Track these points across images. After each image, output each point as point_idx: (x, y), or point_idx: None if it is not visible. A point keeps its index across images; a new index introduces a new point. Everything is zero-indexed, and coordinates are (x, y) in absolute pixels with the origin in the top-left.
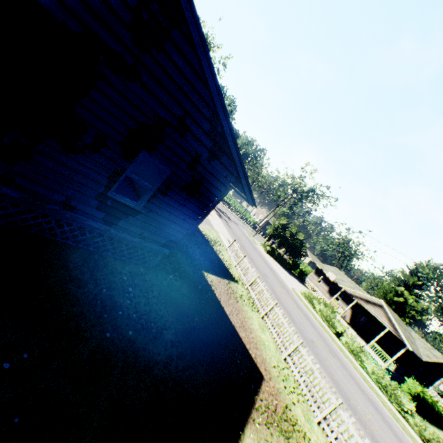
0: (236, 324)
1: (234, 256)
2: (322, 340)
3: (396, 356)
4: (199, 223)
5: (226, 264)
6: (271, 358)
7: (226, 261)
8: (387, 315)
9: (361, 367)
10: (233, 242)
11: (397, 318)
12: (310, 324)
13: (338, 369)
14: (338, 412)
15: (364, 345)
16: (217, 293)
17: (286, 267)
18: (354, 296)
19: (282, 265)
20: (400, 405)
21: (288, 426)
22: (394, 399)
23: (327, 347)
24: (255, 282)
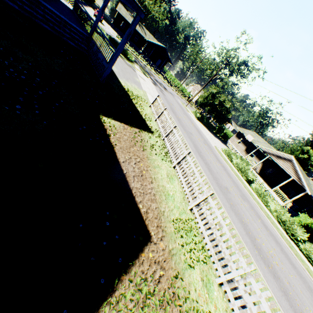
0: (129, 174)
1: (156, 111)
2: (236, 187)
3: (295, 198)
4: (109, 68)
5: (144, 117)
6: (173, 210)
7: (146, 115)
8: (294, 168)
9: (265, 206)
10: (156, 98)
11: (301, 170)
12: (226, 174)
13: (247, 212)
14: (248, 279)
15: (269, 189)
16: (114, 138)
17: (212, 132)
18: (268, 153)
19: (209, 130)
20: (294, 236)
21: (172, 309)
22: (290, 230)
23: (239, 192)
24: (172, 133)
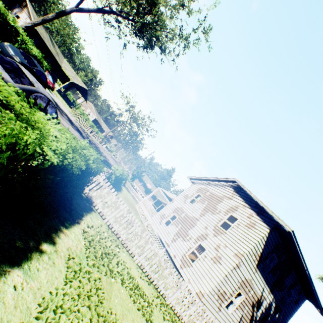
0: None
1: None
2: None
3: None
4: None
5: None
6: None
7: None
8: None
9: None
10: None
11: None
12: None
13: None
14: None
15: None
16: None
17: None
18: (162, 202)
19: (132, 186)
20: None
21: None
22: None
23: None
24: None
